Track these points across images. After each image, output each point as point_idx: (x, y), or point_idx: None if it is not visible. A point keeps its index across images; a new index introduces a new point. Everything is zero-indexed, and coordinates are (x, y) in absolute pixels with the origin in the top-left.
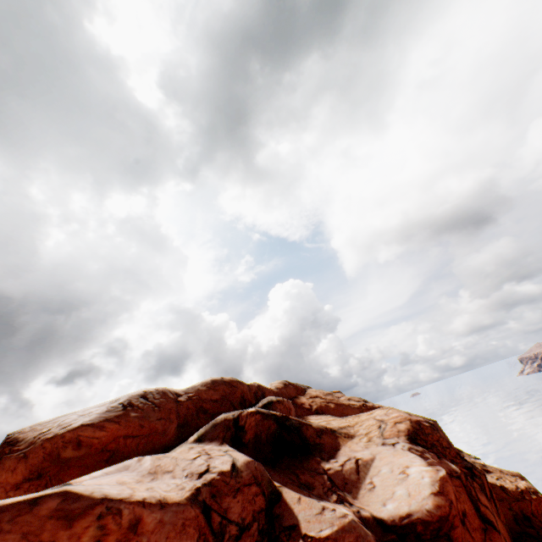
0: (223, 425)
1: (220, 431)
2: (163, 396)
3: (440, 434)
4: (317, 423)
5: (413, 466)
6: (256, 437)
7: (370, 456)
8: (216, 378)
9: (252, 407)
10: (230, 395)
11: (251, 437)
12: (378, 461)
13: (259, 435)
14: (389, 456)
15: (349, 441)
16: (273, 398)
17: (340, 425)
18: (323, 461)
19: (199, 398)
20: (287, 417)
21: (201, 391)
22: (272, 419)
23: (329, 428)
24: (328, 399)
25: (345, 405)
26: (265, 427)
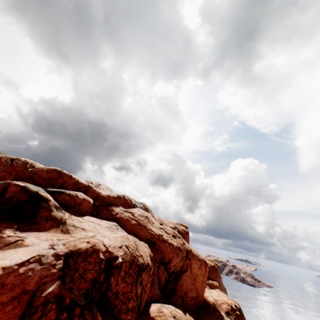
0: (6, 184)
1: (2, 186)
2: (23, 164)
3: (120, 273)
4: (61, 214)
5: (1, 261)
6: (11, 198)
7: (29, 244)
8: (58, 169)
9: (26, 184)
10: (54, 180)
11: (8, 197)
12: (24, 248)
13: (13, 198)
14: (27, 250)
15: (57, 233)
16: (68, 191)
17: (79, 225)
18: (15, 229)
19: (35, 172)
20: (47, 200)
21: (42, 170)
22: (28, 195)
23: (63, 221)
24: (137, 218)
25: (145, 227)
26: (19, 196)
